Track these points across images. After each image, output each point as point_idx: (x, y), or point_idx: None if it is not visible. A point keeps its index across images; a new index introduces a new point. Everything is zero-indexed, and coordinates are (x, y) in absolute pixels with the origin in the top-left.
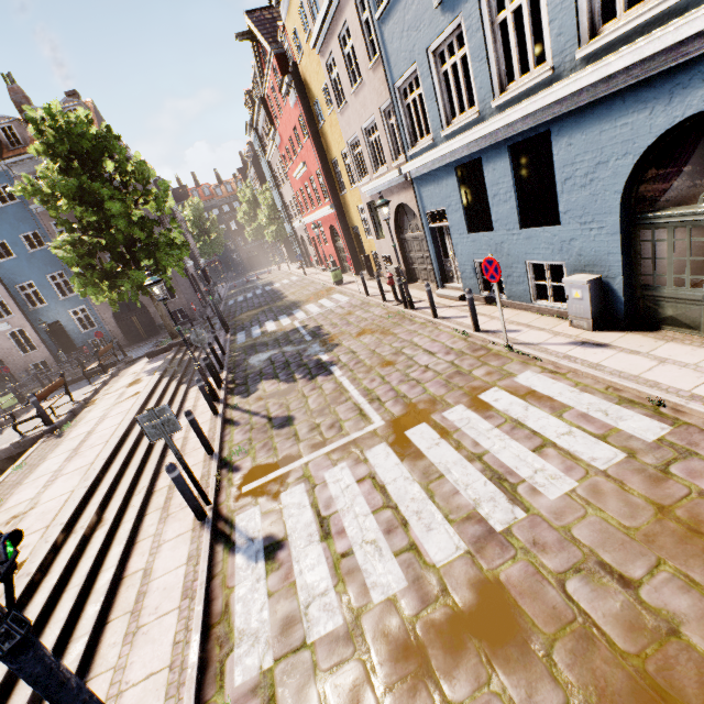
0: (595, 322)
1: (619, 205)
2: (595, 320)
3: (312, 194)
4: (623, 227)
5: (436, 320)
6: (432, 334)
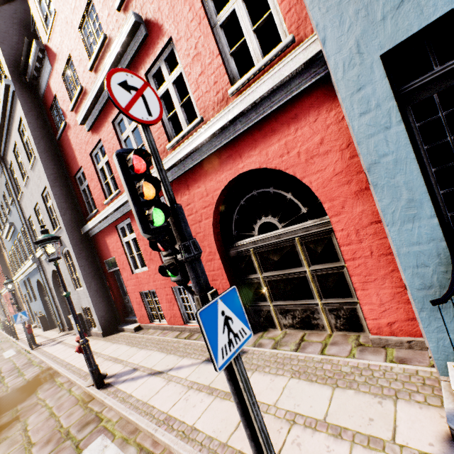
0: (45, 328)
1: (40, 296)
2: (45, 328)
3: (2, 280)
4: (43, 301)
5: (13, 339)
6: (5, 345)
